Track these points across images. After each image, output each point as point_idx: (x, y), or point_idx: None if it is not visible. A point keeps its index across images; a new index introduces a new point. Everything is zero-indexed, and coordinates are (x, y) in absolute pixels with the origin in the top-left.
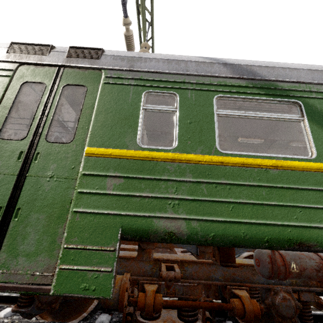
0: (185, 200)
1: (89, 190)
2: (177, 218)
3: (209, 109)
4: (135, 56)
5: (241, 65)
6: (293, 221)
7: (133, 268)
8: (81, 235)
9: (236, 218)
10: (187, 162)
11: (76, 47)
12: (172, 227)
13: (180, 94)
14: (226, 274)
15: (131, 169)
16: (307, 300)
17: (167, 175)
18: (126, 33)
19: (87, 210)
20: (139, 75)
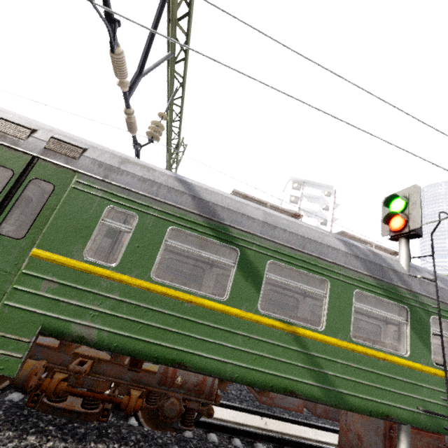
0: (105, 313)
1: (24, 287)
2: (92, 327)
3: (160, 238)
4: (115, 165)
5: (208, 202)
6: (183, 347)
7: (53, 357)
8: (4, 325)
9: (140, 336)
10: (120, 282)
11: (58, 139)
12: (85, 333)
13: (140, 217)
14: (135, 377)
15: (69, 278)
16: (192, 408)
17: (98, 290)
18: (128, 119)
19: (16, 304)
20: (110, 187)
